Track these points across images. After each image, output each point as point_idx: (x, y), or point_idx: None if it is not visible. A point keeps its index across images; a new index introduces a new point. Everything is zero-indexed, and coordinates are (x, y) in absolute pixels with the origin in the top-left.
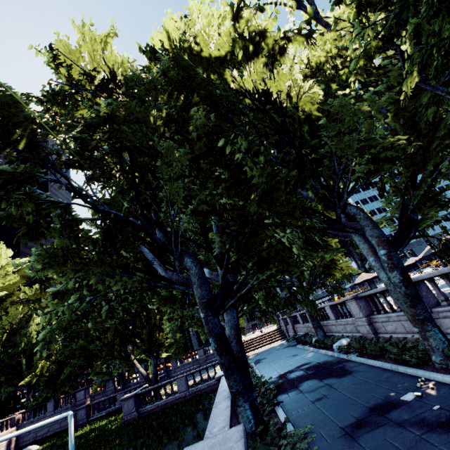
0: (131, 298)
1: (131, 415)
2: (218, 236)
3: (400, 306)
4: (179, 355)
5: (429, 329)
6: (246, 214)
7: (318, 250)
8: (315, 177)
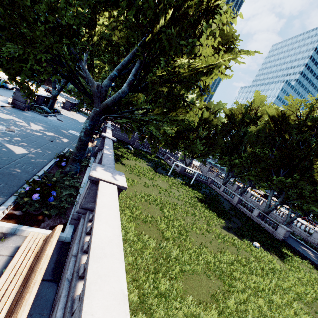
0: (237, 162)
1: (182, 172)
2: (295, 196)
3: (287, 218)
4: (174, 151)
5: (288, 224)
6: (302, 197)
7: (298, 209)
8: (314, 201)
